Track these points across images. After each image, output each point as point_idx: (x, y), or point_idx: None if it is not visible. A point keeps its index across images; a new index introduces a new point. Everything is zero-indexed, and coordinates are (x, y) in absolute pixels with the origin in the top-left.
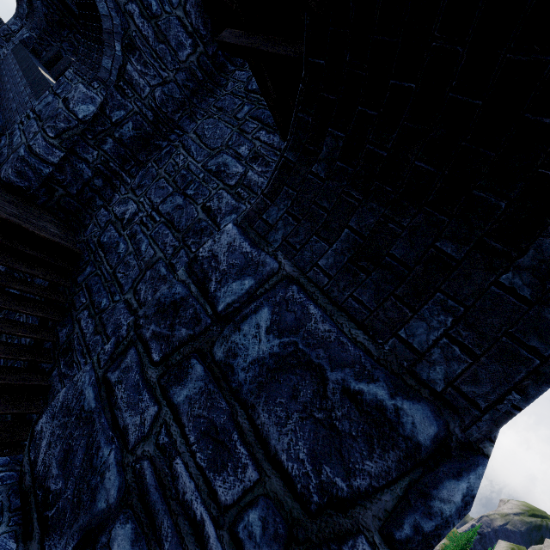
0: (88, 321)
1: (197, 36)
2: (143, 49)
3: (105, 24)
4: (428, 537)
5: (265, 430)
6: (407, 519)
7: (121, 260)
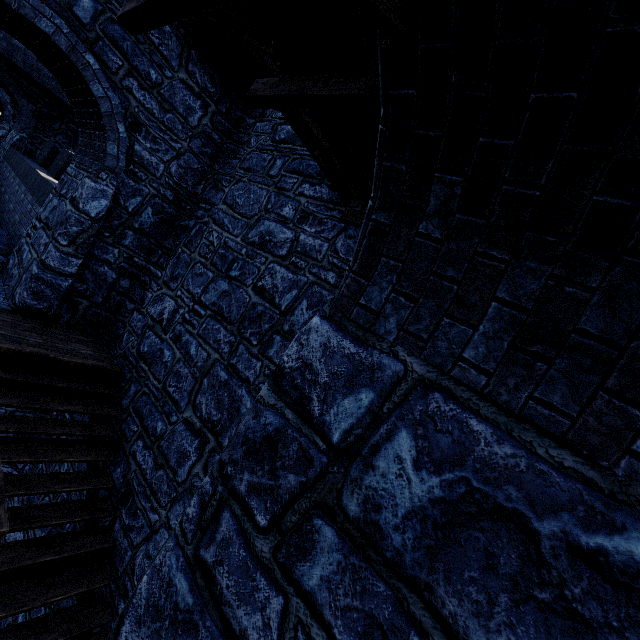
0: (145, 454)
1: (205, 95)
2: (149, 124)
3: (103, 107)
4: None
5: (459, 625)
6: None
7: (170, 371)
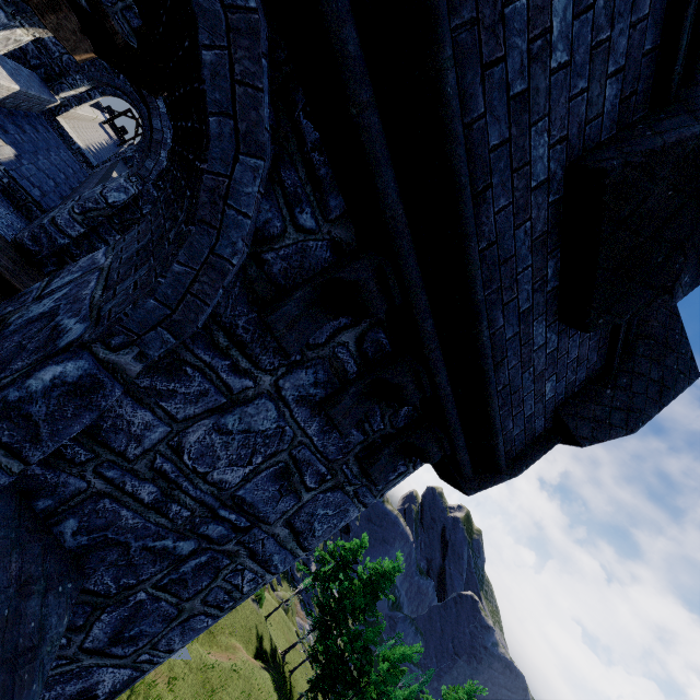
0: None
1: None
2: None
3: (156, 136)
4: (9, 407)
5: None
6: (4, 392)
7: None
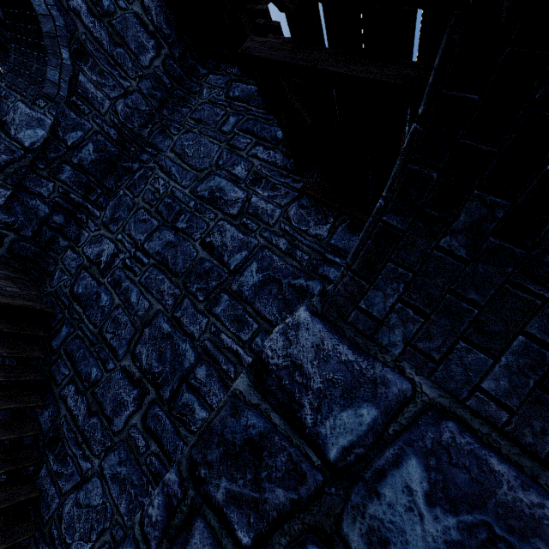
0: (77, 399)
1: (160, 36)
2: (96, 55)
3: (45, 26)
4: None
5: None
6: None
7: (107, 316)
